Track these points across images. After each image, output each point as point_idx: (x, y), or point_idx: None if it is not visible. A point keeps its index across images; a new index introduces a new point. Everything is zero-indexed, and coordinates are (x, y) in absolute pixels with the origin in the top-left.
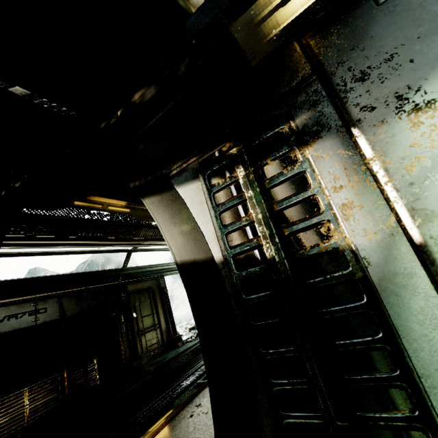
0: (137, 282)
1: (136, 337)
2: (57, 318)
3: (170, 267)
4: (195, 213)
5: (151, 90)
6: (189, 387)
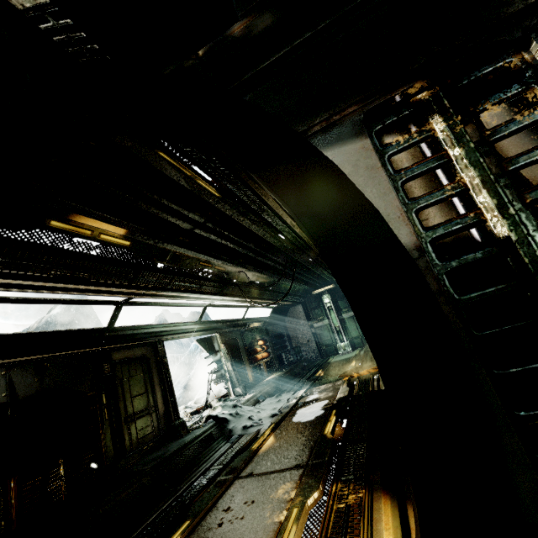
0: (127, 349)
1: (123, 425)
2: (2, 401)
3: (172, 330)
4: (360, 183)
5: (266, 18)
6: (206, 487)
